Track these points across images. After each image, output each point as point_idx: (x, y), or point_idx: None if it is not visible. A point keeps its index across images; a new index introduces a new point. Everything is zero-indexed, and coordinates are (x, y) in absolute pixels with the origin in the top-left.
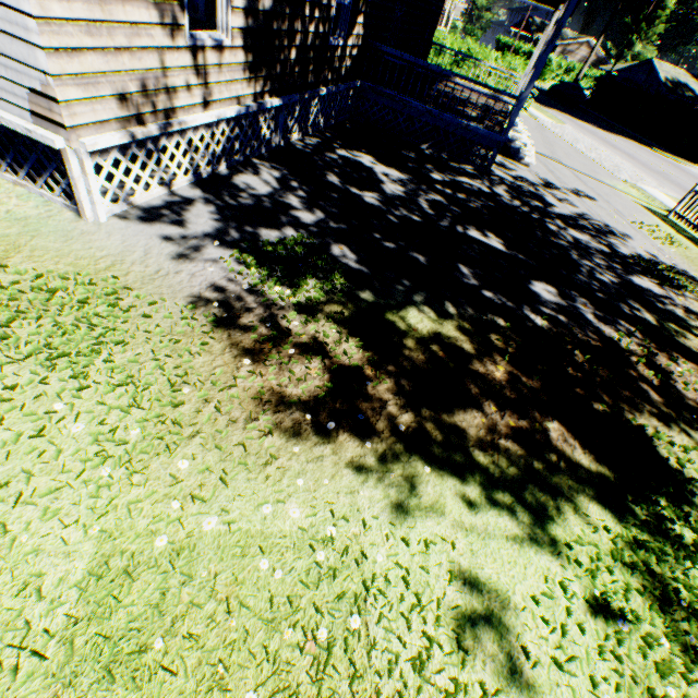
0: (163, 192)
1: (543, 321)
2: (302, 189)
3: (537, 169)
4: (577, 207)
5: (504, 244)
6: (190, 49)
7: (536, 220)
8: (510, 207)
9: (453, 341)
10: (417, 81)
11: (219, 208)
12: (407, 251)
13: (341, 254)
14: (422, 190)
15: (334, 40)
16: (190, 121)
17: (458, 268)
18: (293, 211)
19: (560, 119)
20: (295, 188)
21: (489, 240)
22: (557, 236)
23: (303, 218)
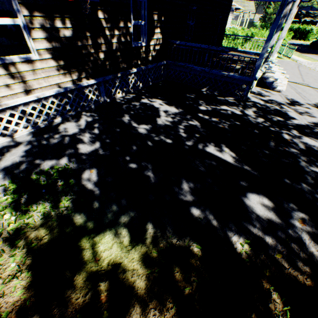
0: (6, 140)
1: (245, 244)
2: (99, 127)
3: (287, 93)
4: (316, 117)
5: (235, 156)
6: (0, 65)
7: (273, 132)
8: (254, 124)
9: (127, 276)
10: (209, 54)
11: (32, 147)
12: (144, 170)
13: (88, 177)
14: (186, 118)
15: (138, 44)
16: (11, 103)
17: (180, 184)
18: (80, 144)
19: (315, 59)
20: (94, 127)
21: (222, 154)
22: (290, 144)
23: (82, 149)
